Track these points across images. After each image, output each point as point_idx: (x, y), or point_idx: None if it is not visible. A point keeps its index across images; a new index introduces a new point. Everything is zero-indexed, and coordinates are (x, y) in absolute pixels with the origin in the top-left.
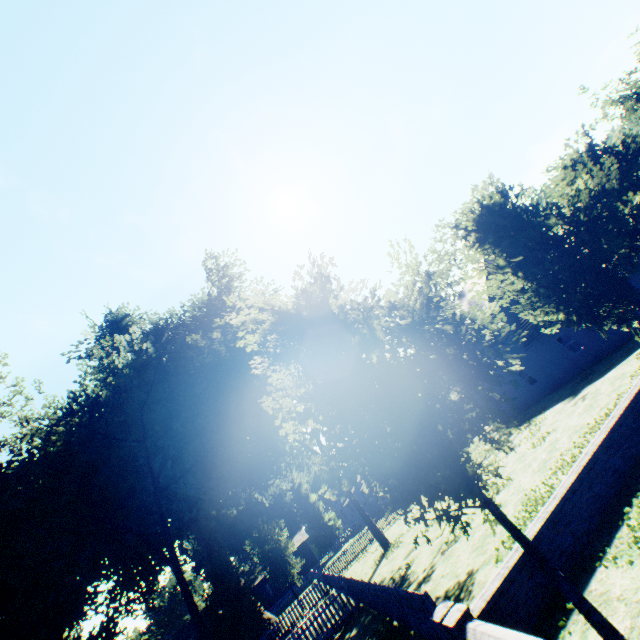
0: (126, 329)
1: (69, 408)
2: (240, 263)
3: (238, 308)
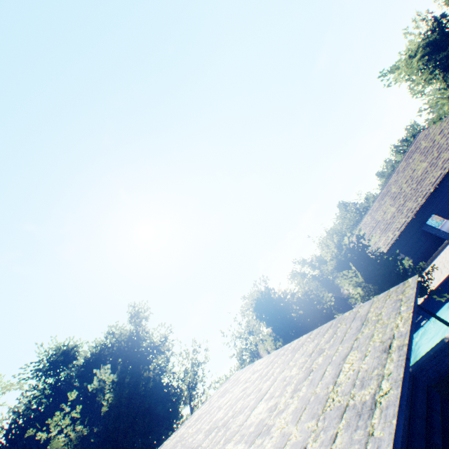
0: (73, 356)
1: (30, 422)
2: (147, 308)
3: (146, 339)
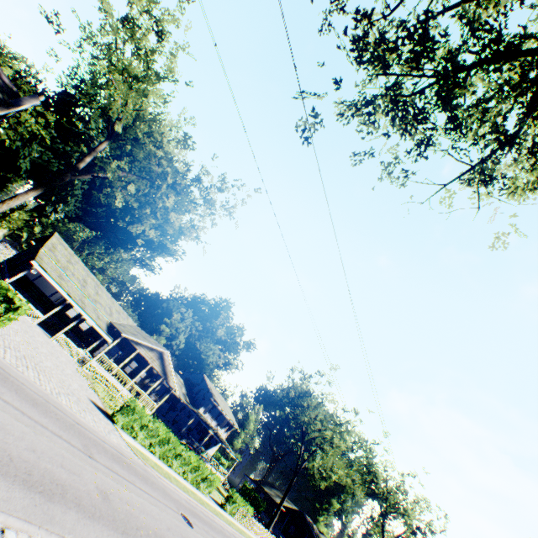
0: None
1: None
2: None
3: None
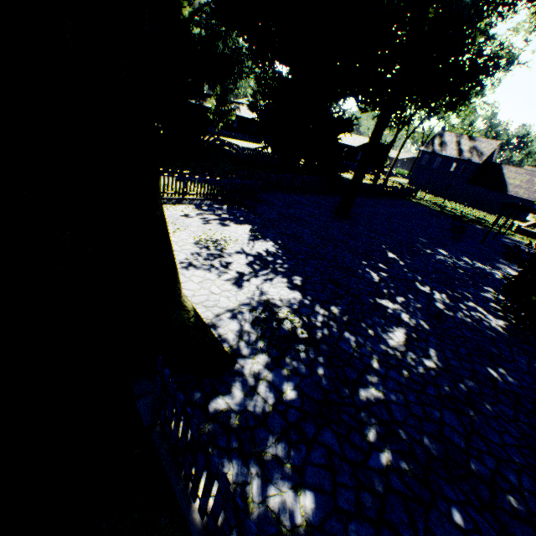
0: None
1: None
2: None
3: None
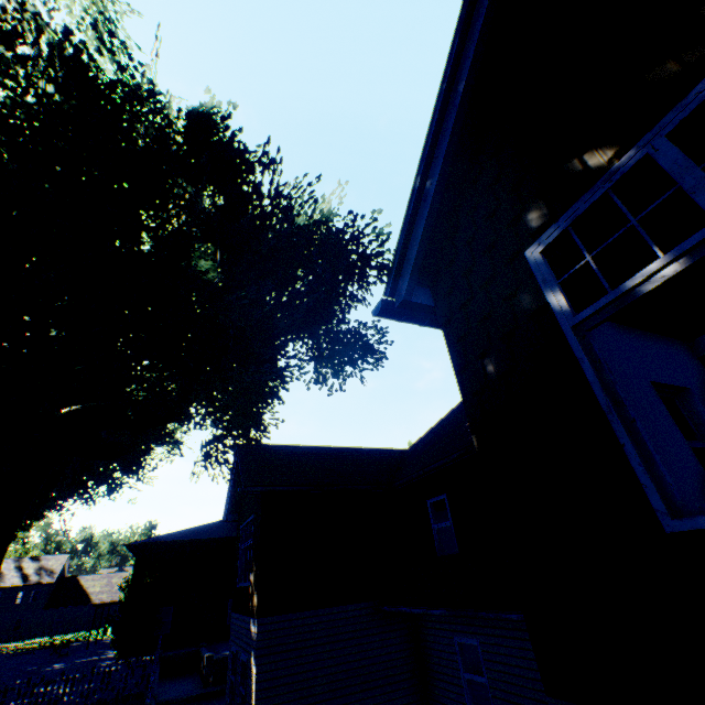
0: None
1: None
2: None
3: None
